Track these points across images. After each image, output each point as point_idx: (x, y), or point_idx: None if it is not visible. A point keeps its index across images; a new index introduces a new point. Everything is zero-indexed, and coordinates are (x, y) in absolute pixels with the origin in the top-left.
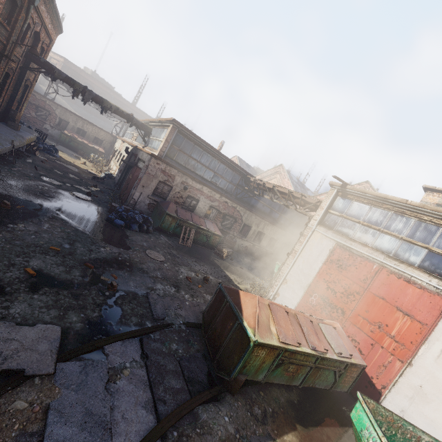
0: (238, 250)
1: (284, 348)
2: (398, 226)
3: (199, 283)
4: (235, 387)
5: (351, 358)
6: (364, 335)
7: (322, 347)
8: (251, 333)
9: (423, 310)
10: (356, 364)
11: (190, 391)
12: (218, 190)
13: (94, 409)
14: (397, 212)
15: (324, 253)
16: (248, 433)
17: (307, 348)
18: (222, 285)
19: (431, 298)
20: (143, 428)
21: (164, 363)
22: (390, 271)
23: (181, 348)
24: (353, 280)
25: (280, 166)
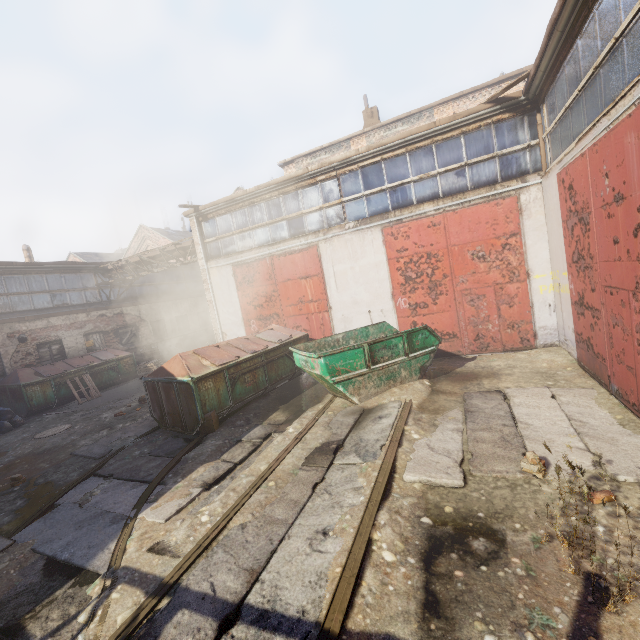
0: (172, 355)
1: (224, 367)
2: (258, 216)
3: (137, 408)
4: (210, 424)
5: (293, 337)
6: (299, 316)
7: (263, 346)
8: (187, 378)
9: (311, 266)
10: (299, 338)
11: (173, 457)
12: (76, 309)
13: (81, 519)
14: (250, 205)
15: (232, 282)
16: (236, 435)
17: (248, 355)
18: (145, 377)
19: (309, 254)
20: (139, 493)
21: (133, 465)
22: (278, 256)
23: (146, 448)
24: (265, 284)
25: (140, 229)
